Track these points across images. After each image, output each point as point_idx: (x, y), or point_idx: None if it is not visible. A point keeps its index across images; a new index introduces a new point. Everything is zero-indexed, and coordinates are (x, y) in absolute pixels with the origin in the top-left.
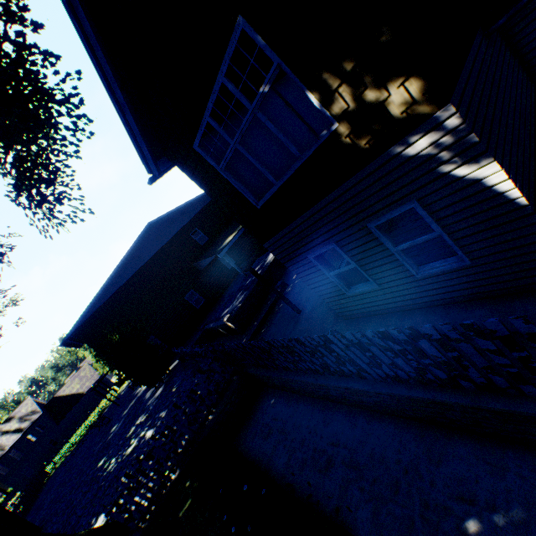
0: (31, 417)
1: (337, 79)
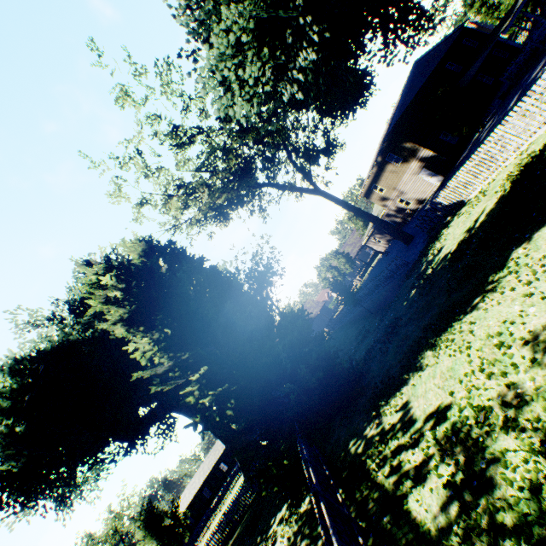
0: None
1: None
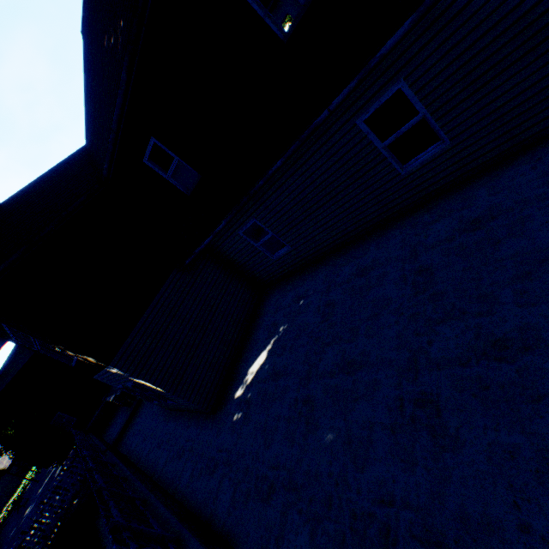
0: None
1: (63, 348)
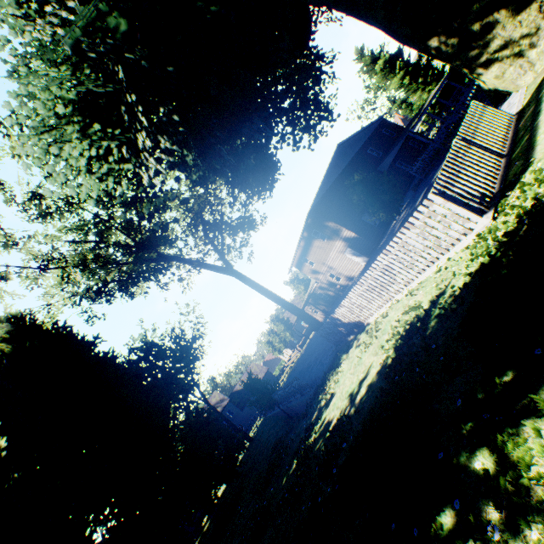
0: (221, 404)
1: None
